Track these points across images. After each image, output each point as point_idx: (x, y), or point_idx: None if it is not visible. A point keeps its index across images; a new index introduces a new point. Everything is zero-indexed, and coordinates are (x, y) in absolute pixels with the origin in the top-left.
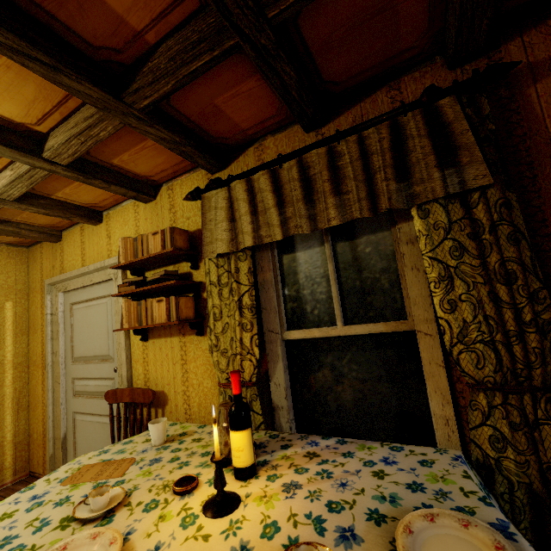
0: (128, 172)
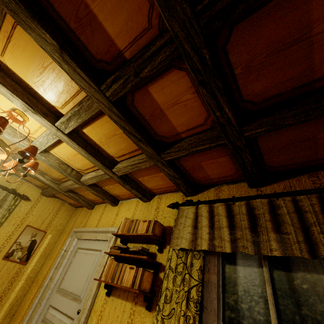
0: (143, 185)
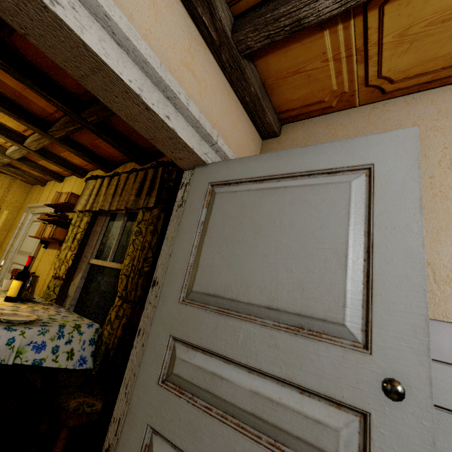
0: (70, 161)
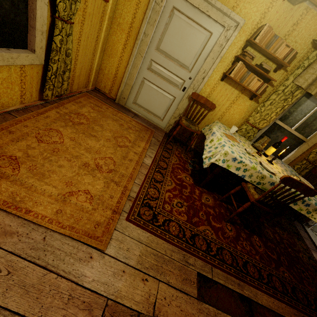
0: None
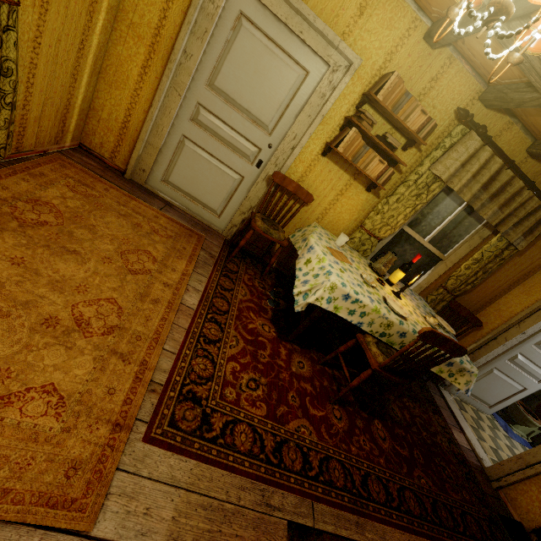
0: None
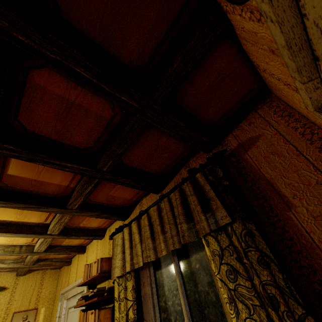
0: (89, 227)
